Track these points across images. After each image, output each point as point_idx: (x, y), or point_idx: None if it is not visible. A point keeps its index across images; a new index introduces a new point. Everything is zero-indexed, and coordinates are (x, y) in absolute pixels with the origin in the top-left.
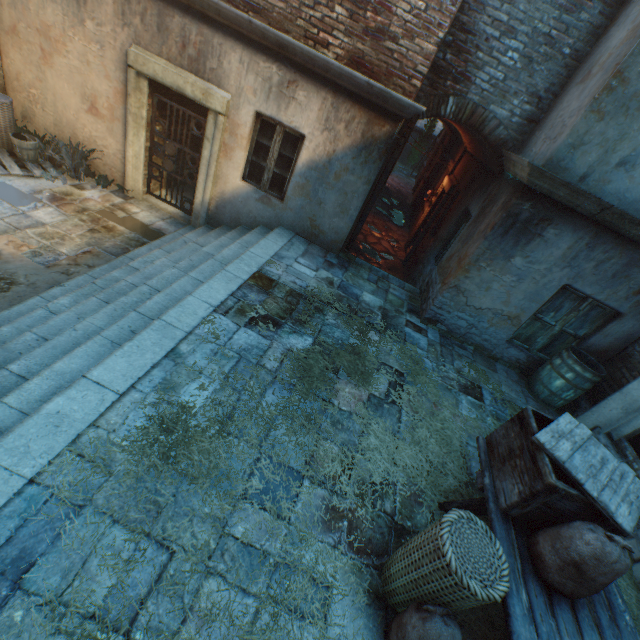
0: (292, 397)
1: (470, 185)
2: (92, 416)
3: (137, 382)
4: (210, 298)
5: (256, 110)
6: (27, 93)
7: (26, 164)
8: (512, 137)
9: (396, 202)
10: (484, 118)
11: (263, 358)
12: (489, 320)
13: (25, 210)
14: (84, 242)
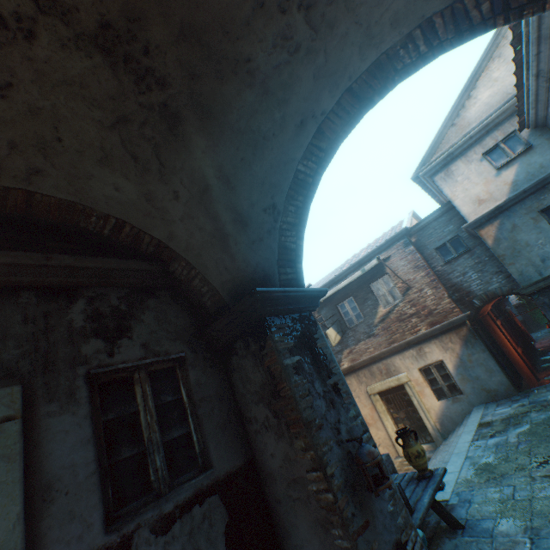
0: (532, 442)
1: None
2: (455, 477)
3: (461, 467)
4: (465, 440)
5: (417, 368)
6: None
7: None
8: (510, 285)
9: None
10: (492, 292)
11: (507, 440)
12: None
13: None
14: None
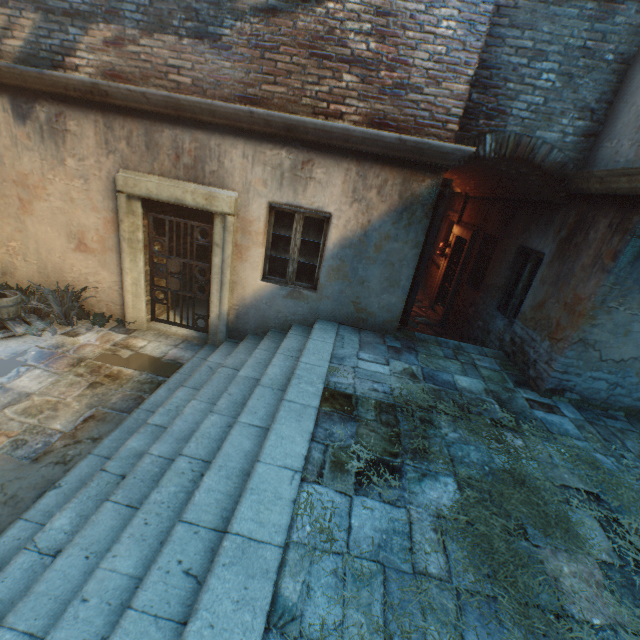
0: (511, 636)
1: (508, 224)
2: None
3: None
4: (287, 457)
5: (269, 201)
6: (6, 247)
7: (6, 323)
8: (570, 157)
9: None
10: (532, 146)
11: (415, 553)
12: (638, 372)
13: (3, 382)
14: (83, 405)
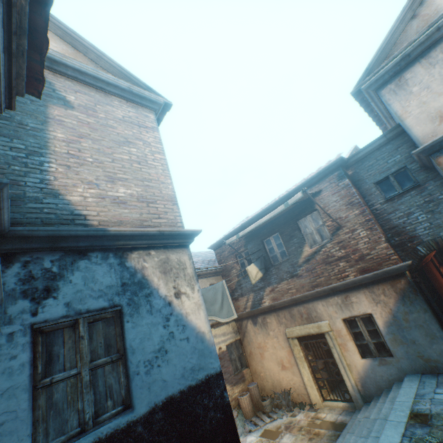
0: None
1: None
2: None
3: None
4: (390, 442)
5: (341, 318)
6: (259, 376)
7: (269, 414)
8: None
9: None
10: None
11: None
12: None
13: (278, 440)
14: None
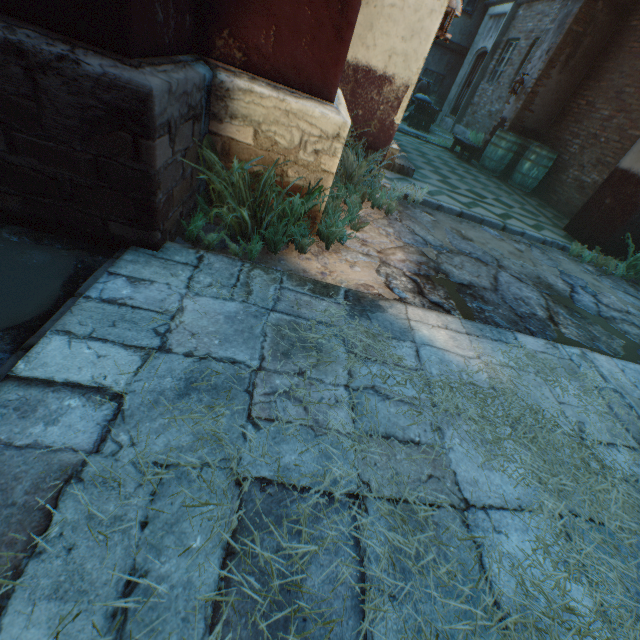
0: None
1: None
2: None
3: None
4: None
5: None
6: None
7: None
8: None
9: None
10: None
11: None
12: None
13: None
14: None
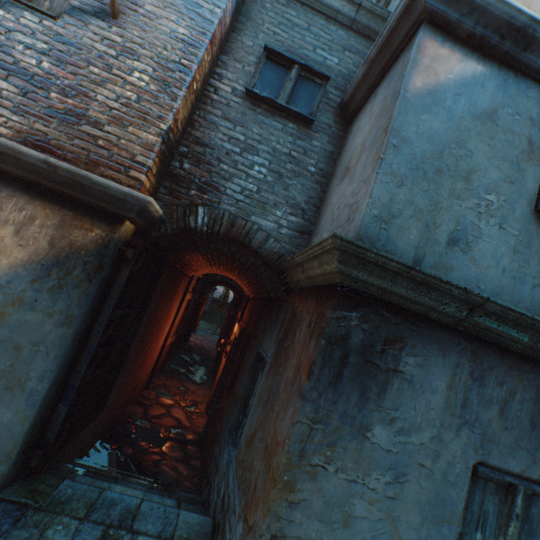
0: None
1: (258, 321)
2: None
3: None
4: None
5: None
6: None
7: None
8: (288, 249)
9: (198, 357)
10: (248, 229)
11: None
12: None
13: None
14: None
